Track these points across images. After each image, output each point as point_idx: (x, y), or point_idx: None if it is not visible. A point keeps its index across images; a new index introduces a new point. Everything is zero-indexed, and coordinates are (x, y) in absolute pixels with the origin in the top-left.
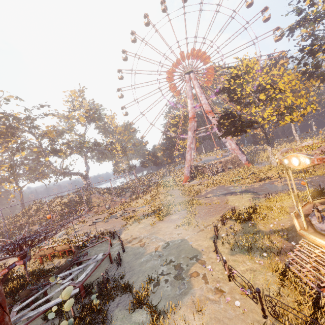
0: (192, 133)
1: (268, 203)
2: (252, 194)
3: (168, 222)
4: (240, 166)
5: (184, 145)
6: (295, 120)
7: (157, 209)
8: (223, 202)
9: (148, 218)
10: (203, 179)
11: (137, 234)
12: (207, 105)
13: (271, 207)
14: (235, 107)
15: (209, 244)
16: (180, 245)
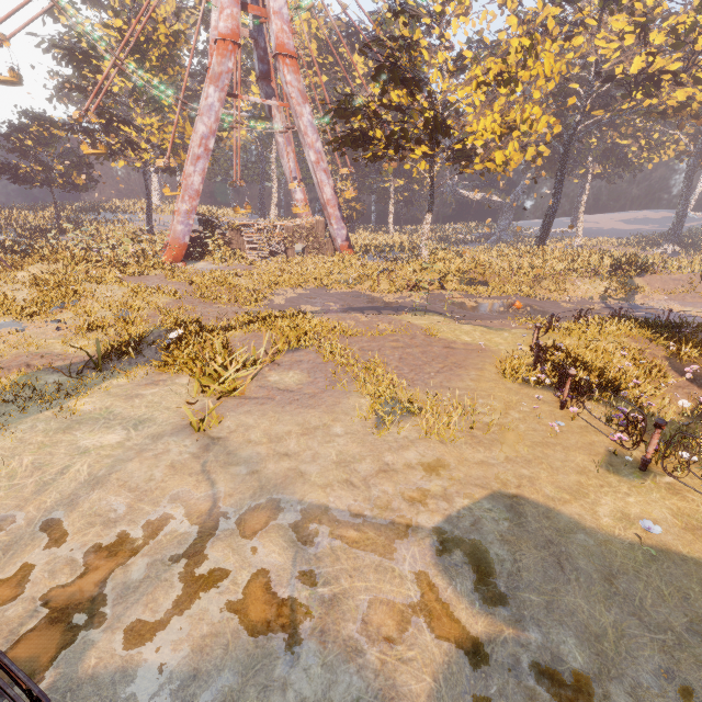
0: (221, 97)
1: (574, 340)
2: (444, 317)
3: (285, 402)
4: (323, 251)
5: (159, 139)
6: (513, 165)
7: (135, 342)
8: (417, 331)
9: (111, 385)
10: (240, 263)
11: (117, 508)
12: (286, 27)
13: (610, 352)
14: (428, 57)
15: (671, 506)
16: (553, 542)
